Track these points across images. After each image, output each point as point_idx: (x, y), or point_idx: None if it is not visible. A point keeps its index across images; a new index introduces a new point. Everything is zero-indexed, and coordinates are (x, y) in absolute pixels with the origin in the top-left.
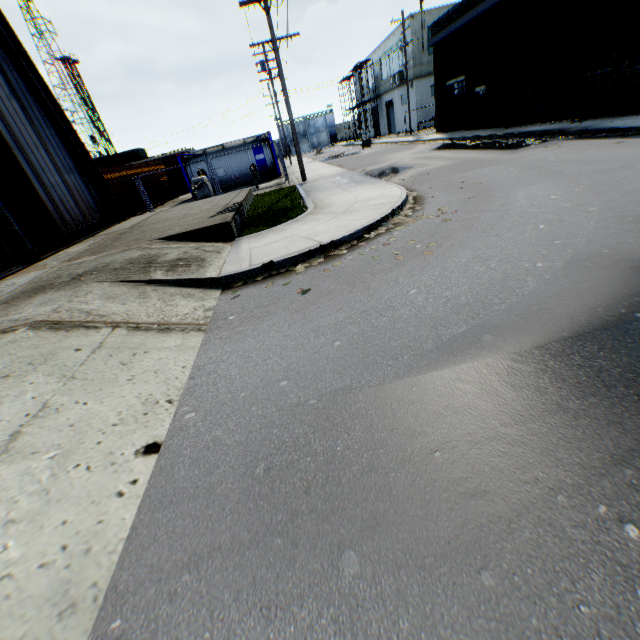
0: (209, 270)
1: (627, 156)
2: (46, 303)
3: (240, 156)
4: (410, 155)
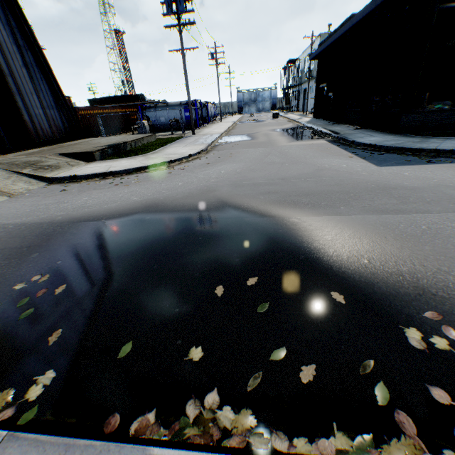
0: (52, 173)
1: (303, 157)
2: None
3: (176, 112)
4: (268, 130)
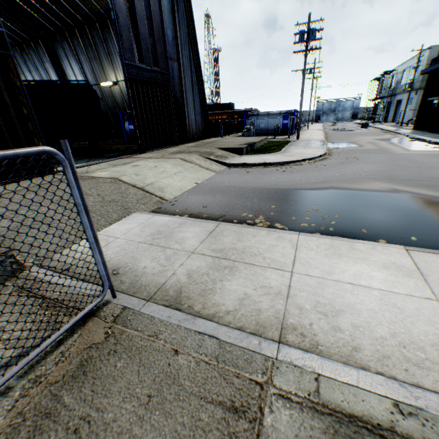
0: (227, 160)
1: (435, 164)
2: (182, 155)
3: (275, 119)
4: (369, 139)
